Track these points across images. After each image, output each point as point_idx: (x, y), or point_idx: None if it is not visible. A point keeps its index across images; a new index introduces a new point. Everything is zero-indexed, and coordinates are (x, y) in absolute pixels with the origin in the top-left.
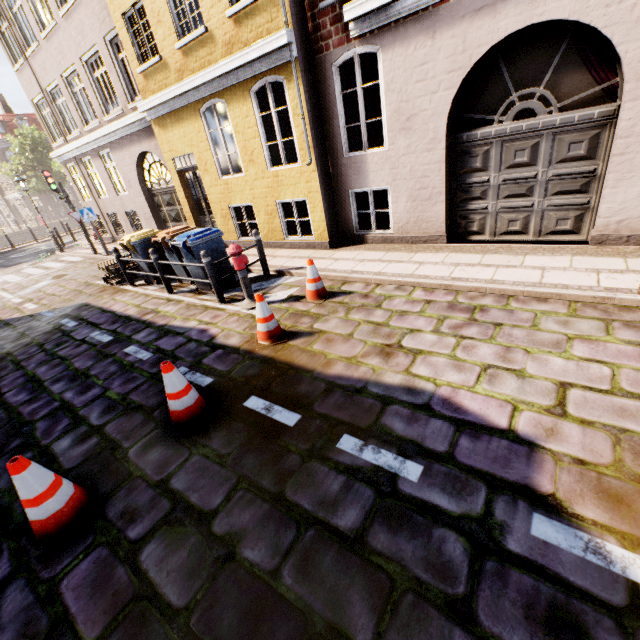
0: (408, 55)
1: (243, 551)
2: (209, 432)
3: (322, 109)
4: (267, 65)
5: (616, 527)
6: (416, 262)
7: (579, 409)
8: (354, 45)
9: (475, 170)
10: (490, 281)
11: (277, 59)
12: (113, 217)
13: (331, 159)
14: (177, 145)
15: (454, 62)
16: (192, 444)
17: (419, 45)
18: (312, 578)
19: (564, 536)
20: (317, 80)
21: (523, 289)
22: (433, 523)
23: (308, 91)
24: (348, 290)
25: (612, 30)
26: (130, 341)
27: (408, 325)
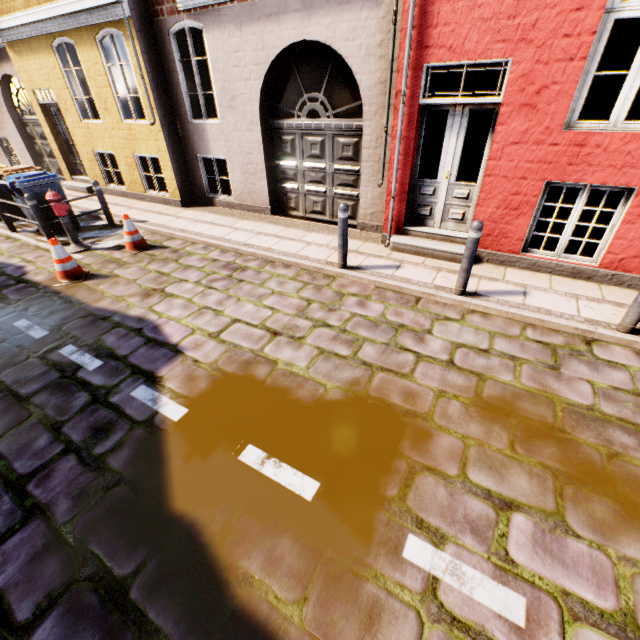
0: (225, 40)
1: None
2: None
3: (166, 72)
4: (105, 17)
5: (177, 390)
6: (234, 228)
7: (228, 334)
8: (184, 17)
9: (287, 155)
10: (266, 249)
11: (113, 14)
12: None
13: (179, 122)
14: (35, 76)
15: (258, 57)
16: None
17: (232, 33)
18: None
19: (146, 394)
20: (158, 42)
21: (278, 257)
22: (81, 390)
23: (147, 52)
24: (167, 245)
25: (351, 61)
26: None
27: (183, 276)
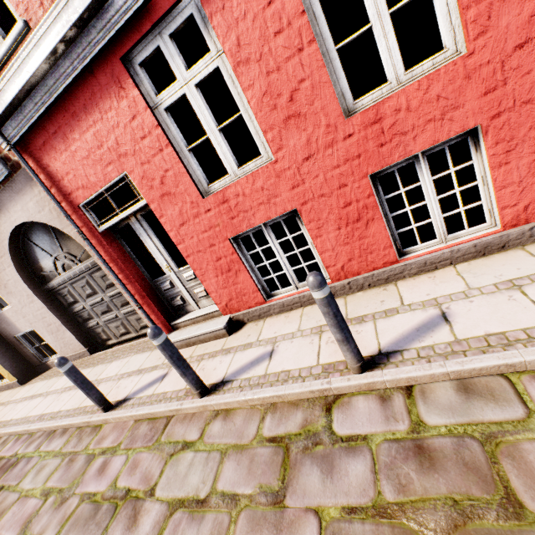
0: None
1: None
2: None
3: None
4: None
5: None
6: (47, 393)
7: None
8: None
9: (73, 303)
10: (54, 415)
11: None
12: None
13: None
14: None
15: None
16: None
17: None
18: None
19: None
20: None
21: (56, 424)
22: None
23: None
24: None
25: (53, 223)
26: None
27: None
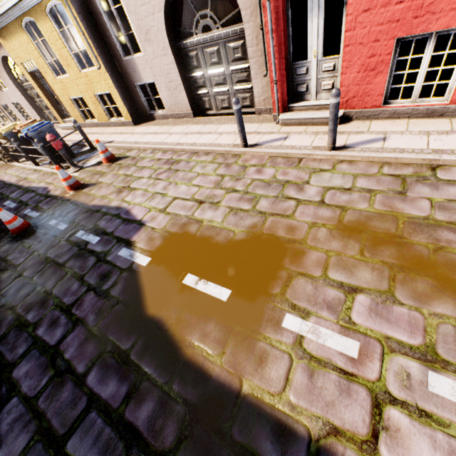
0: None
1: (25, 274)
2: (29, 237)
3: (98, 24)
4: None
5: (144, 248)
6: (170, 133)
7: (171, 208)
8: None
9: (195, 67)
10: (192, 144)
11: None
12: (7, 108)
13: (117, 62)
14: (19, 53)
15: None
16: (20, 243)
17: None
18: (43, 277)
19: (127, 253)
20: (86, 2)
21: (200, 148)
22: (90, 256)
23: (81, 13)
24: (128, 155)
25: None
26: (8, 198)
27: (140, 175)
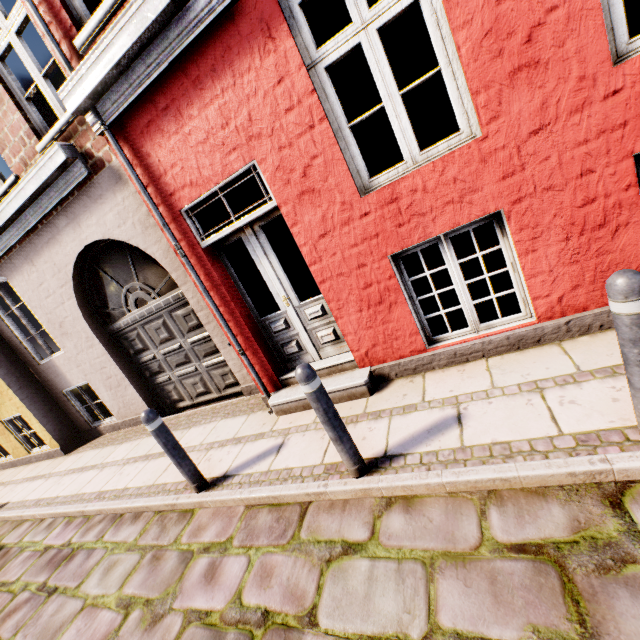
0: (28, 279)
1: None
2: None
3: None
4: None
5: None
6: (103, 465)
7: None
8: None
9: (142, 350)
10: (119, 493)
11: None
12: None
13: (32, 368)
14: None
15: (60, 279)
16: None
17: (30, 271)
18: None
19: None
20: None
21: (125, 506)
22: None
23: None
24: (3, 543)
25: (135, 241)
26: None
27: None
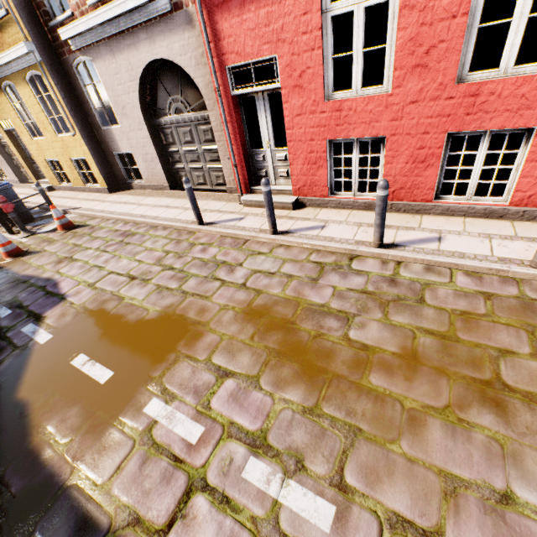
0: (108, 67)
1: None
2: None
3: (78, 95)
4: (26, 63)
5: (52, 324)
6: (140, 204)
7: (101, 283)
8: (78, 55)
9: (171, 143)
10: (154, 217)
11: (30, 60)
12: None
13: (95, 130)
14: None
15: (130, 75)
16: None
17: (110, 61)
18: None
19: (31, 329)
20: (68, 75)
21: (159, 222)
22: None
23: (59, 84)
24: (88, 224)
25: (188, 70)
26: None
27: (89, 245)
